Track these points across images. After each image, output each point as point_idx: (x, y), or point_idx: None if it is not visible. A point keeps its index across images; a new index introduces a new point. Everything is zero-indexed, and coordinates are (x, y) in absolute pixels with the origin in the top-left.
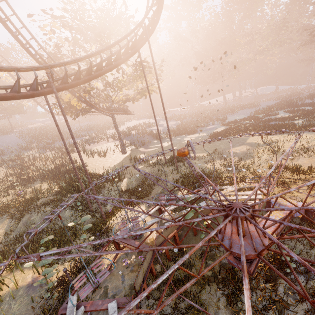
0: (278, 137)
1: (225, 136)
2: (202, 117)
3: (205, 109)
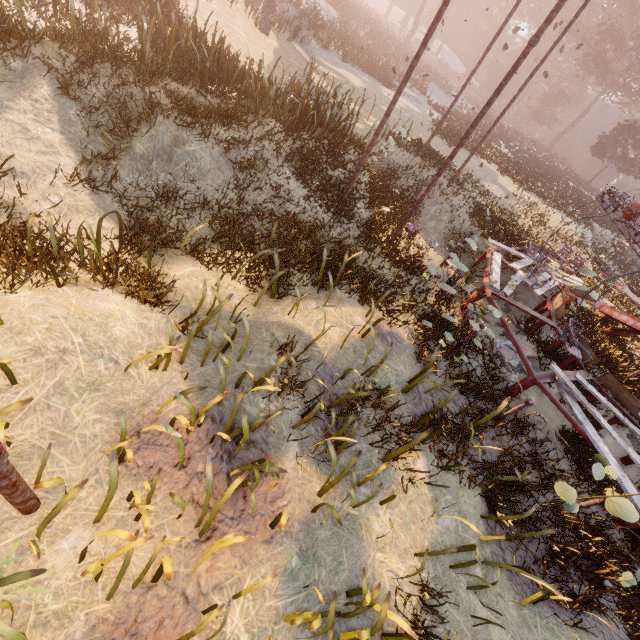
0: (532, 199)
1: (467, 146)
2: (377, 42)
3: (375, 17)
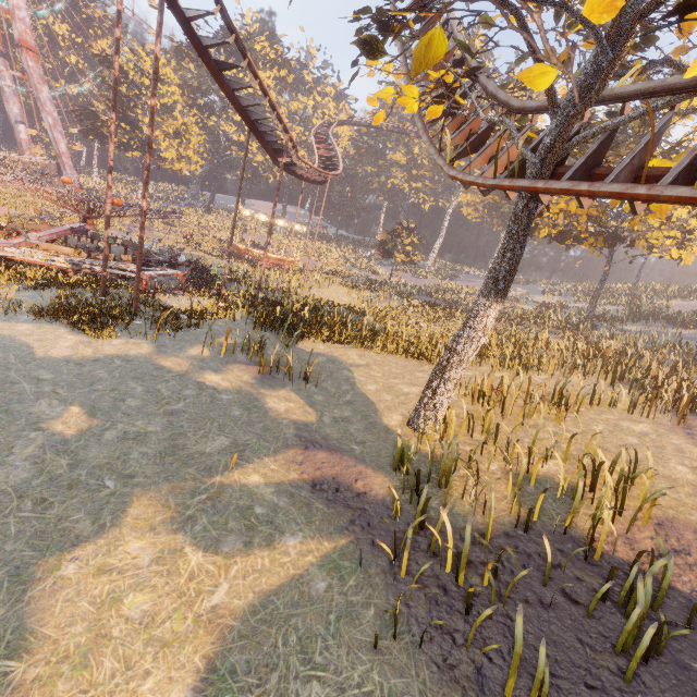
0: None
1: None
2: None
3: None
